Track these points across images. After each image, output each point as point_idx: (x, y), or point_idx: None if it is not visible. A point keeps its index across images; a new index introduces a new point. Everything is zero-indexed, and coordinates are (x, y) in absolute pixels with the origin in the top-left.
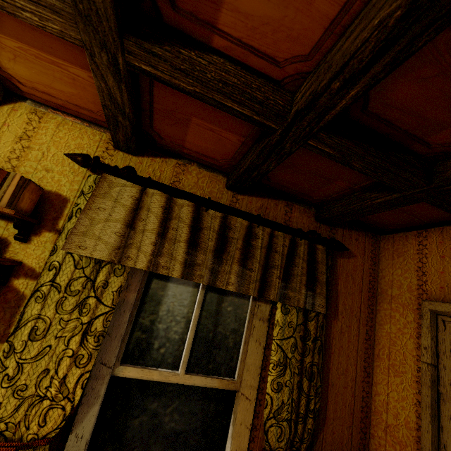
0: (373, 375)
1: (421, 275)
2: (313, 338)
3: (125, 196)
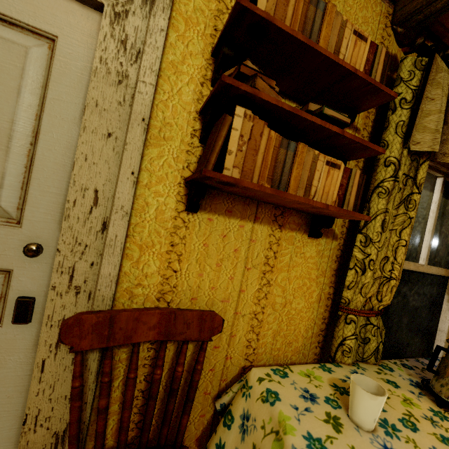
0: None
1: None
2: None
3: (446, 85)
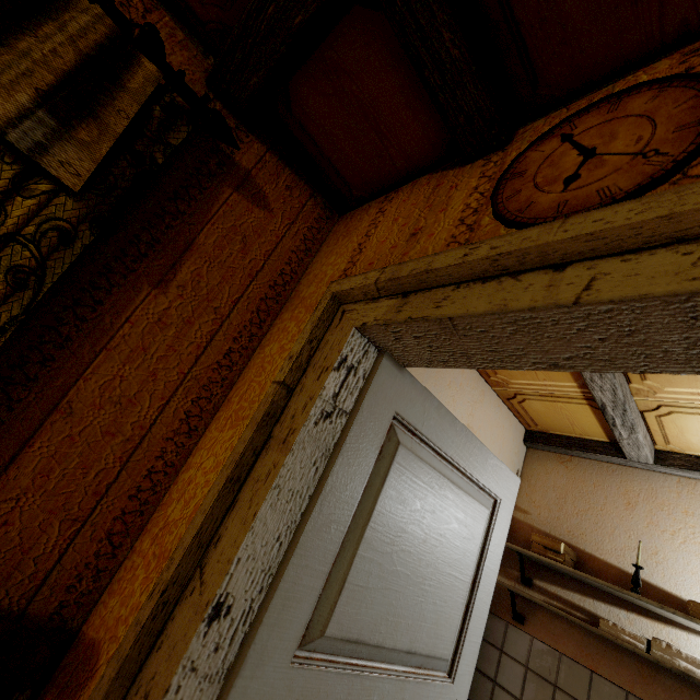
0: (203, 437)
1: (355, 255)
2: (4, 233)
3: None
